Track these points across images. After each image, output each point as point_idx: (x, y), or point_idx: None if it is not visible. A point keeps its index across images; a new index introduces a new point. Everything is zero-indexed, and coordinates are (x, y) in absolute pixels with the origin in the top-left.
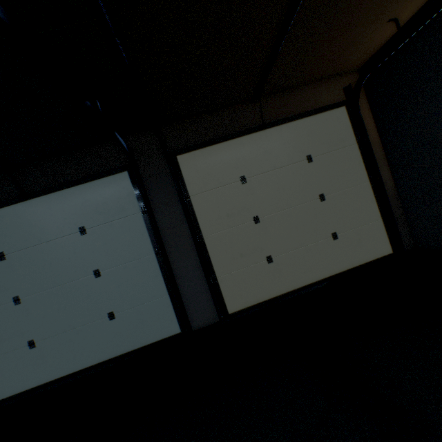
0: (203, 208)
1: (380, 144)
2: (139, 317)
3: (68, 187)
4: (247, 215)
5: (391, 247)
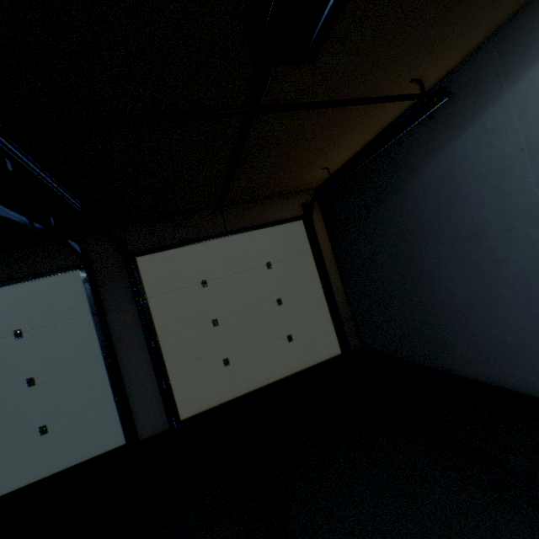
0: (161, 311)
1: (333, 255)
2: (78, 429)
3: (6, 286)
4: (206, 317)
5: (340, 348)
